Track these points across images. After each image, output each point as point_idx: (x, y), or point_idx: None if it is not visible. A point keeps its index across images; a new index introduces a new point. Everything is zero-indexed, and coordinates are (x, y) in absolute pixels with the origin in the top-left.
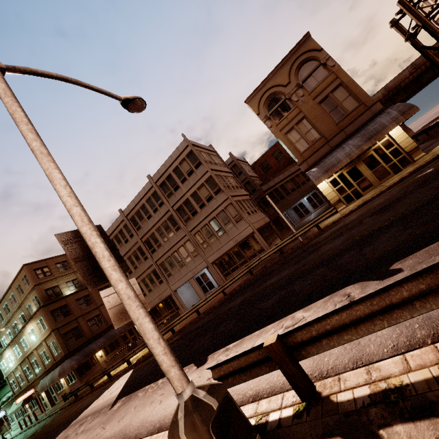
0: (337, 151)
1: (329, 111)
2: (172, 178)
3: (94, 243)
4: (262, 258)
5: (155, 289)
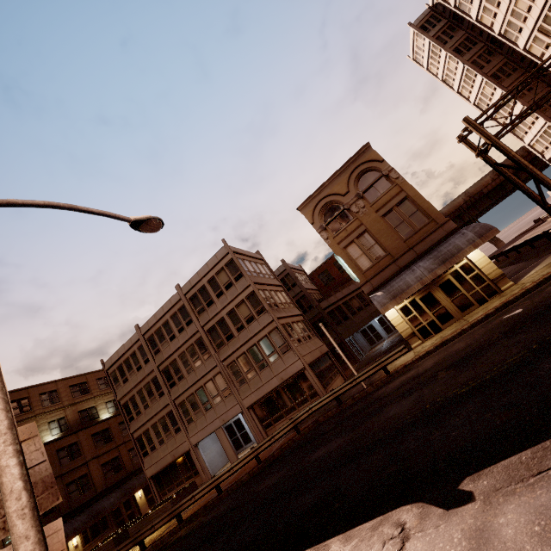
0: (406, 274)
1: (395, 226)
2: (206, 290)
3: (3, 468)
4: (313, 409)
5: (168, 440)
